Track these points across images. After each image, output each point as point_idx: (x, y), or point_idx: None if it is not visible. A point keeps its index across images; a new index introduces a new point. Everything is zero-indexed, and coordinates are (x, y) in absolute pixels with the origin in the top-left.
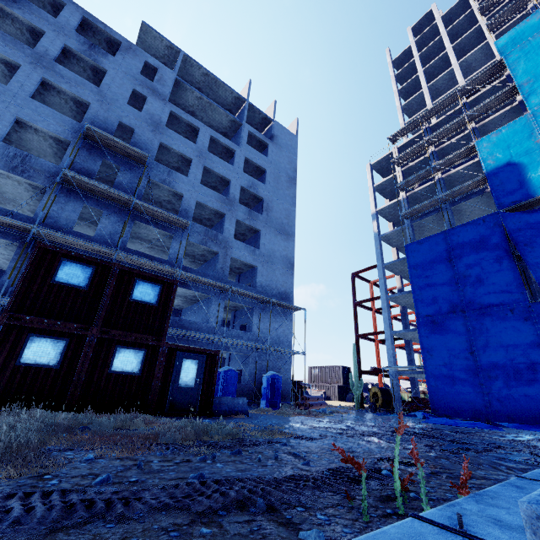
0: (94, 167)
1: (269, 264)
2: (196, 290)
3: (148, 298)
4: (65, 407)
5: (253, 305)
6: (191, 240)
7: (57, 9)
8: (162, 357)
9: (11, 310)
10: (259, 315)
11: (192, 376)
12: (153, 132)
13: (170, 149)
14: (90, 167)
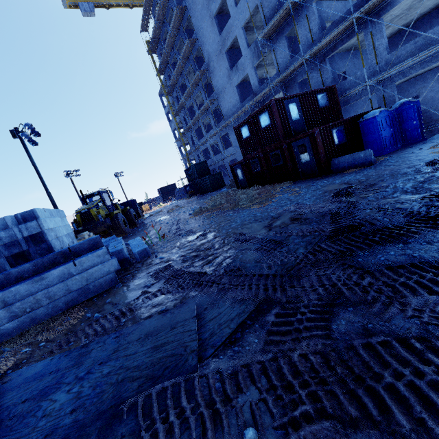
0: (272, 2)
1: None
2: None
3: (267, 122)
4: (269, 183)
5: None
6: None
7: None
8: (286, 151)
9: (243, 156)
10: None
11: (306, 154)
12: None
13: None
14: (271, 5)
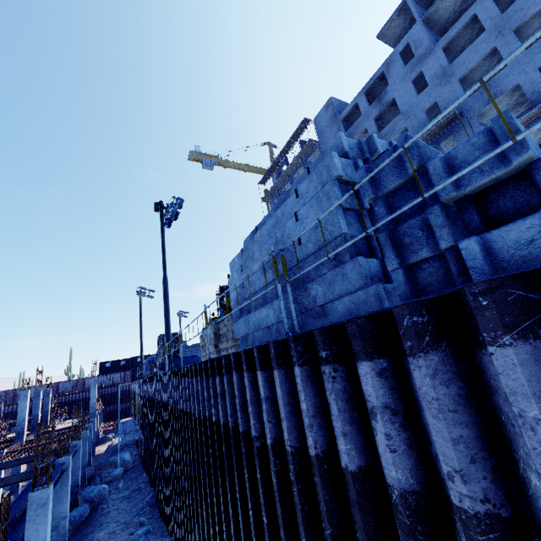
0: None
1: None
2: None
3: None
4: None
5: None
6: None
7: (359, 106)
8: None
9: None
10: None
11: None
12: (446, 84)
13: (471, 69)
14: None
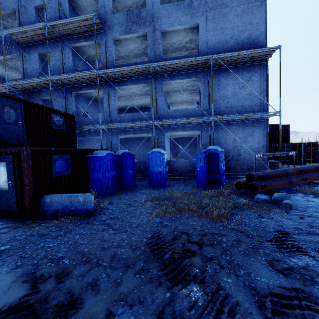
0: (32, 18)
1: (216, 10)
2: (131, 84)
3: None
4: None
5: (198, 75)
6: (115, 36)
7: None
8: None
9: None
10: (208, 85)
11: (5, 179)
12: None
13: None
14: (31, 20)
